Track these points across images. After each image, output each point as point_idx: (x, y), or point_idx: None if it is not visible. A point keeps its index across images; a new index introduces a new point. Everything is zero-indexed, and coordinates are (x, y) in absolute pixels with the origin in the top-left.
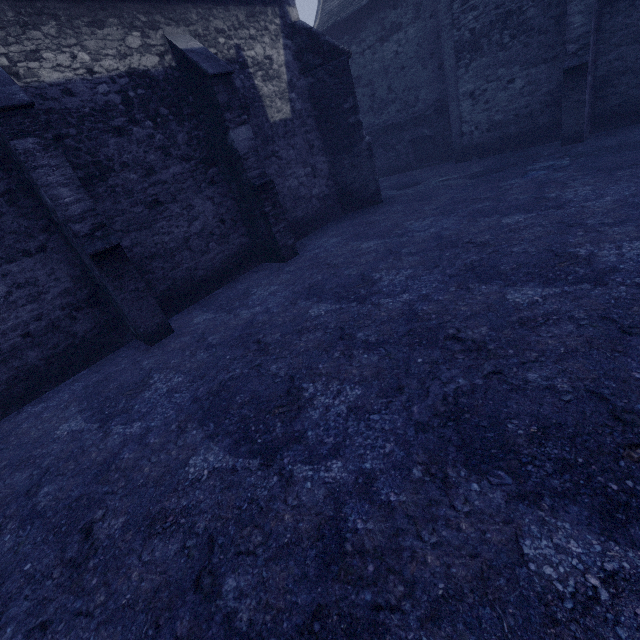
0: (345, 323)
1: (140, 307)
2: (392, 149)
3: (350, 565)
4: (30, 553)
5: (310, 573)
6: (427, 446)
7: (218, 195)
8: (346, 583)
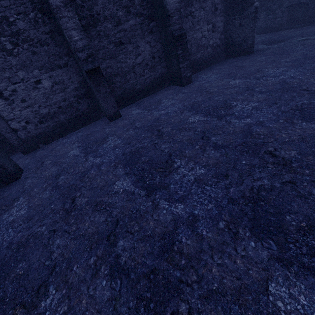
0: (207, 130)
1: (107, 102)
2: (272, 13)
3: (174, 256)
4: (54, 201)
5: (155, 252)
6: (232, 212)
7: (153, 40)
8: (169, 264)
